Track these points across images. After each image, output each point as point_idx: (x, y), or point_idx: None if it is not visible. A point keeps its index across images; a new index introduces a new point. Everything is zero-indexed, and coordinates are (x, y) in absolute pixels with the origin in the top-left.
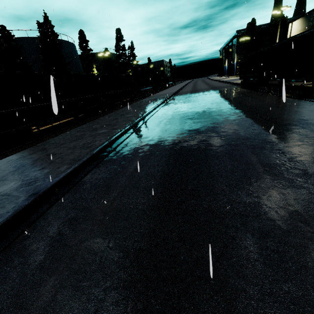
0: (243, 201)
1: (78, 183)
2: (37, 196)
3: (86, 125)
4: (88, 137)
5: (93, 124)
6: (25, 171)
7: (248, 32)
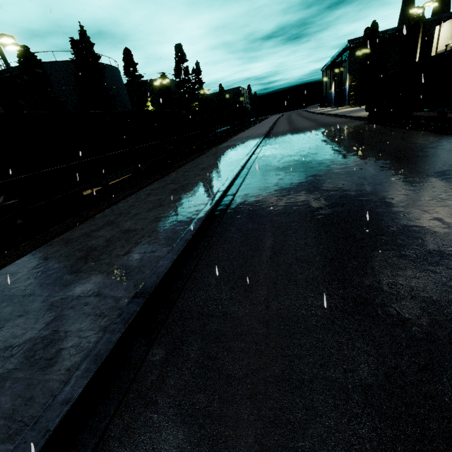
0: None
1: (193, 275)
2: (147, 298)
3: (156, 186)
4: (171, 203)
5: (167, 184)
6: (103, 257)
7: (366, 42)
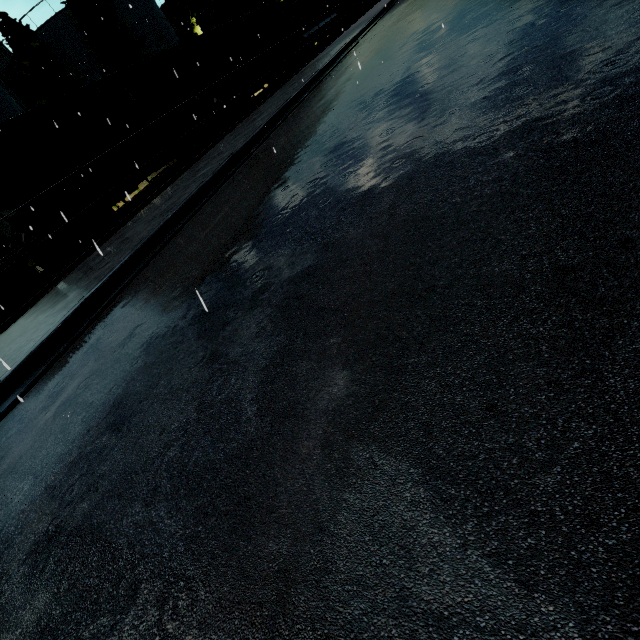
0: (322, 228)
1: (141, 273)
2: (83, 302)
3: (189, 171)
4: (179, 192)
5: (199, 164)
6: (90, 274)
7: None
